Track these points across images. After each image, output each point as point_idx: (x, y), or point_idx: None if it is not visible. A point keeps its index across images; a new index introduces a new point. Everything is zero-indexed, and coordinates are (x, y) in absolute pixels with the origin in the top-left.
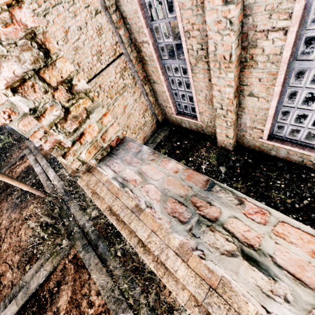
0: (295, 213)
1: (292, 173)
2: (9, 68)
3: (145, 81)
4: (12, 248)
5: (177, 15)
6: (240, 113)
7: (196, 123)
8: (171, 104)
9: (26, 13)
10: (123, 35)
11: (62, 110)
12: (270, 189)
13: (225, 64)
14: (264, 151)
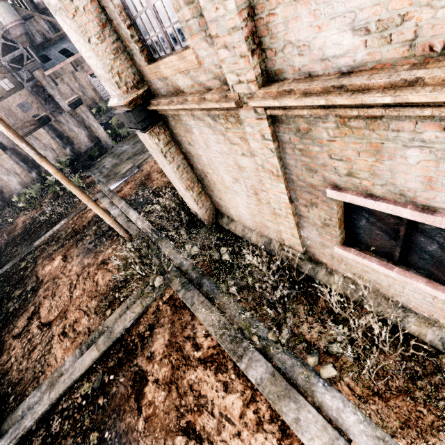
0: None
1: None
2: None
3: None
4: (86, 294)
5: None
6: None
7: None
8: None
9: None
10: None
11: None
12: None
13: None
14: None
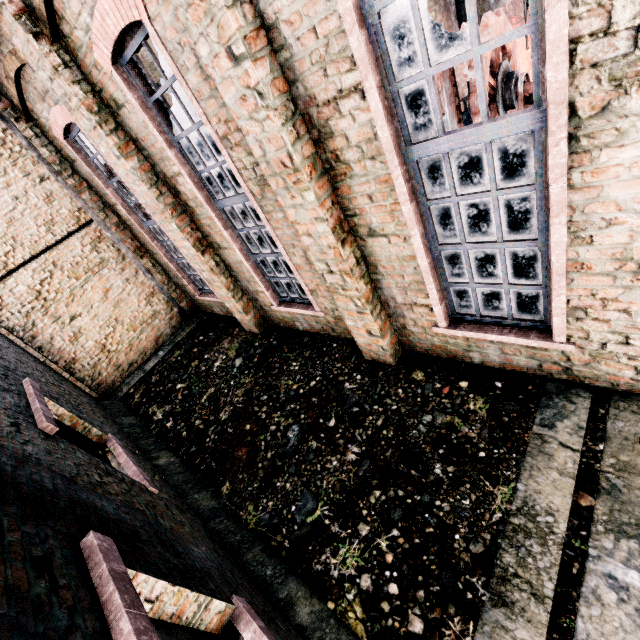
0: (295, 401)
1: (314, 348)
2: None
3: (142, 253)
4: None
5: (117, 172)
6: (234, 274)
7: (220, 302)
8: (184, 280)
9: None
10: (90, 200)
11: None
12: (281, 376)
13: (162, 215)
14: (293, 326)
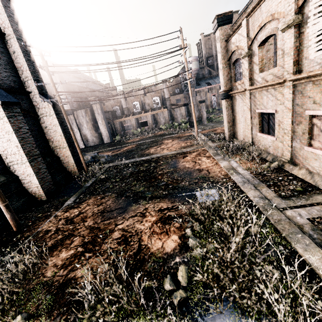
0: None
1: None
2: (260, 60)
3: None
4: (177, 146)
5: None
6: None
7: None
8: None
9: (264, 57)
10: None
11: (260, 65)
12: None
13: None
14: None
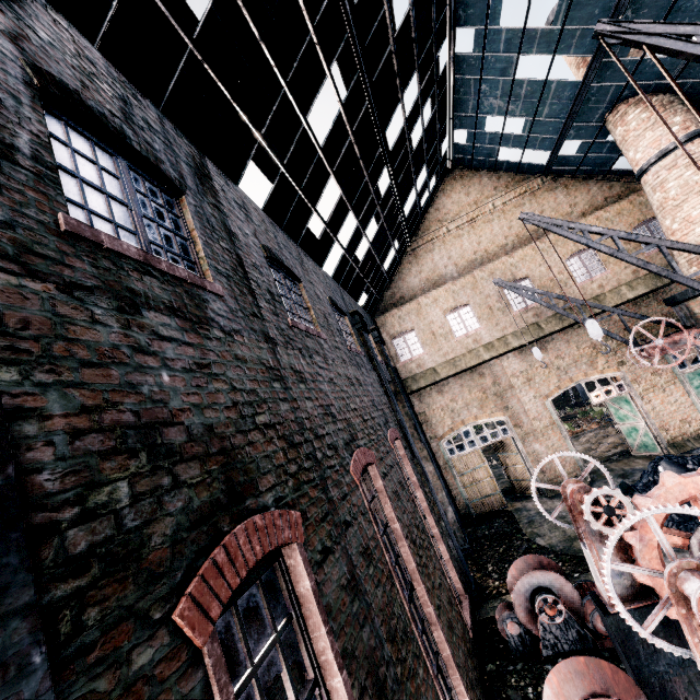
0: None
1: None
2: None
3: None
4: None
5: None
6: None
7: None
8: None
9: None
10: None
11: None
12: None
13: None
14: None
